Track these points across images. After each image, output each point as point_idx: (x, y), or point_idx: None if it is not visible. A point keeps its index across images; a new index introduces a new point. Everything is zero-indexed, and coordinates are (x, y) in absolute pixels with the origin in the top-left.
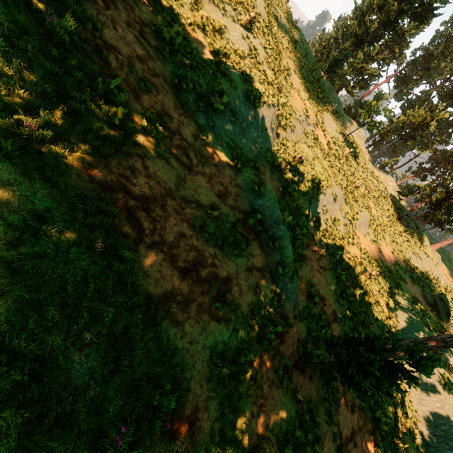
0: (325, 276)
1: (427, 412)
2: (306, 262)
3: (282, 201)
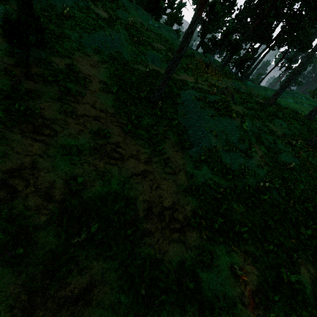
0: (98, 70)
1: (190, 124)
2: (71, 59)
3: None
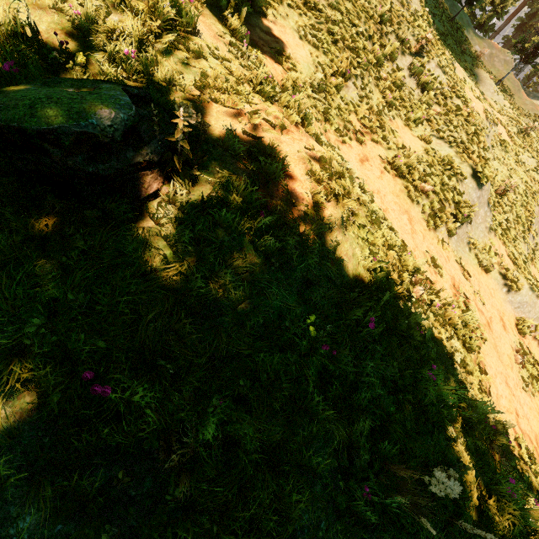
0: None
1: None
2: None
3: (517, 270)
